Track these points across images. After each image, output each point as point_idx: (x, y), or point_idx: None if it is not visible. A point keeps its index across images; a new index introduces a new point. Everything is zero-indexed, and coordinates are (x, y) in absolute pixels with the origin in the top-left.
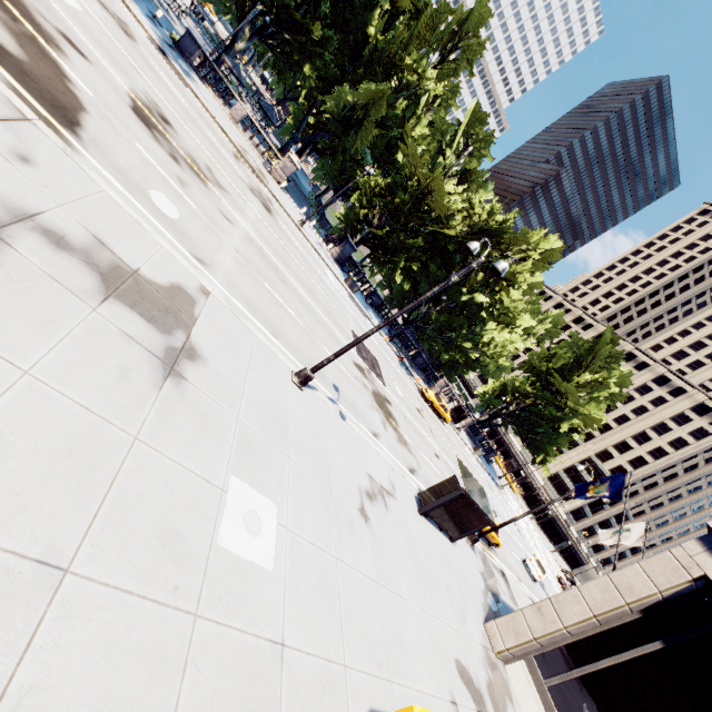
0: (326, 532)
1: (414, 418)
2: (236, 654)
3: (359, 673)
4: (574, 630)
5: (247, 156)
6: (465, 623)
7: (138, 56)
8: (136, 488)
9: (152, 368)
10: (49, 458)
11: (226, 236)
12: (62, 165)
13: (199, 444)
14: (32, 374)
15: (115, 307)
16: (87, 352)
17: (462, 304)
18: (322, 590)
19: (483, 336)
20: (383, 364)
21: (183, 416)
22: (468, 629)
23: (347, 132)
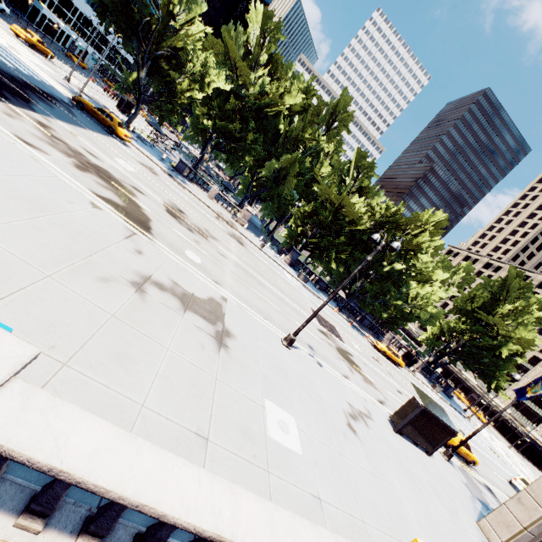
0: (328, 437)
1: (373, 365)
2: (294, 497)
3: (375, 529)
4: None
5: (222, 215)
6: (457, 518)
7: (161, 182)
8: (223, 403)
9: (213, 343)
10: (187, 388)
11: (224, 265)
12: (152, 250)
13: (244, 382)
14: (170, 349)
15: (189, 314)
16: (185, 337)
17: (386, 273)
18: (335, 471)
19: (409, 293)
20: (338, 328)
21: (233, 367)
22: (462, 523)
23: (278, 185)
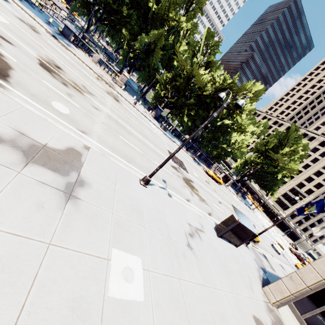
0: (171, 265)
1: (205, 186)
2: None
3: None
4: (313, 287)
5: (103, 77)
6: (253, 292)
7: (41, 40)
8: (51, 277)
9: (58, 198)
10: None
11: (96, 117)
12: None
13: (91, 235)
14: None
15: (32, 168)
16: (14, 199)
17: (218, 126)
18: (174, 302)
19: (231, 140)
20: (185, 163)
21: (79, 221)
22: (255, 294)
23: (148, 57)
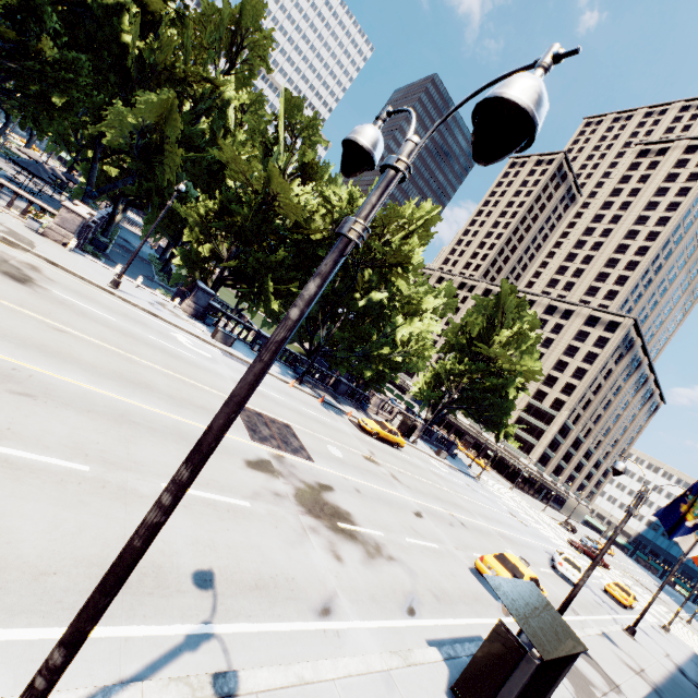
0: None
1: (369, 479)
2: None
3: None
4: None
5: None
6: None
7: None
8: None
9: None
10: None
11: None
12: None
13: None
14: None
15: None
16: None
17: (361, 310)
18: None
19: (396, 335)
20: (299, 424)
21: None
22: None
23: (152, 167)
